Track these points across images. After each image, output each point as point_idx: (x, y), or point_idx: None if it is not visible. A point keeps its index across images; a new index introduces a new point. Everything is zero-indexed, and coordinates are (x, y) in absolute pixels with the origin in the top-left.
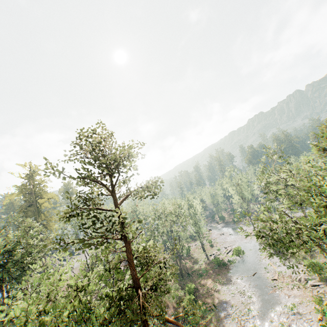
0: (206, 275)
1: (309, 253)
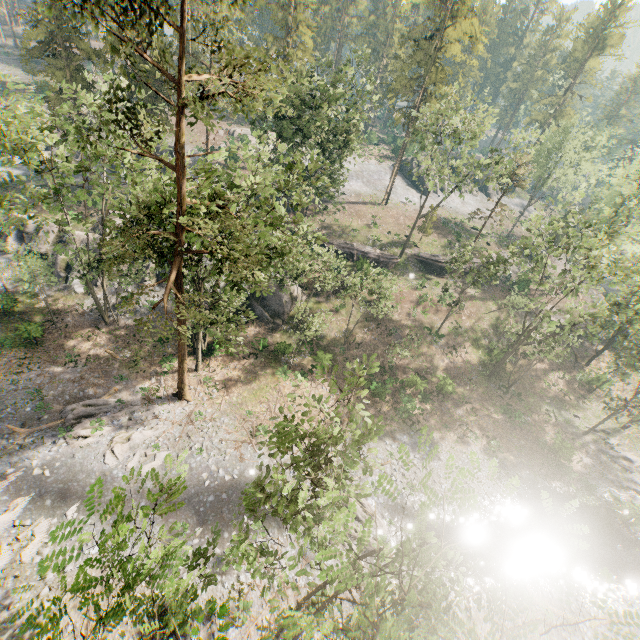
0: (512, 424)
1: None
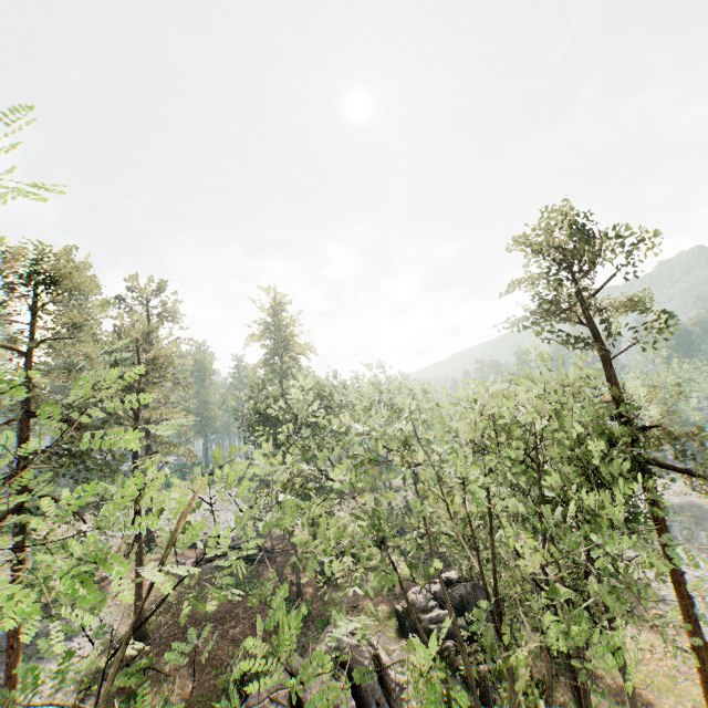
0: None
1: None
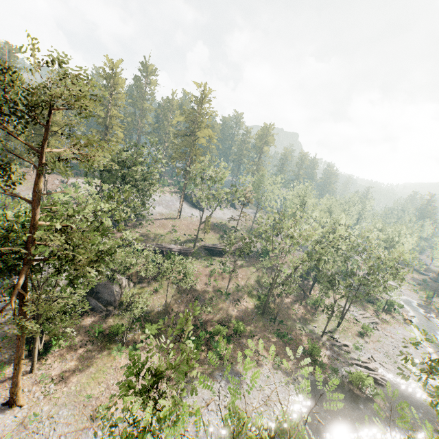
0: (284, 342)
1: None
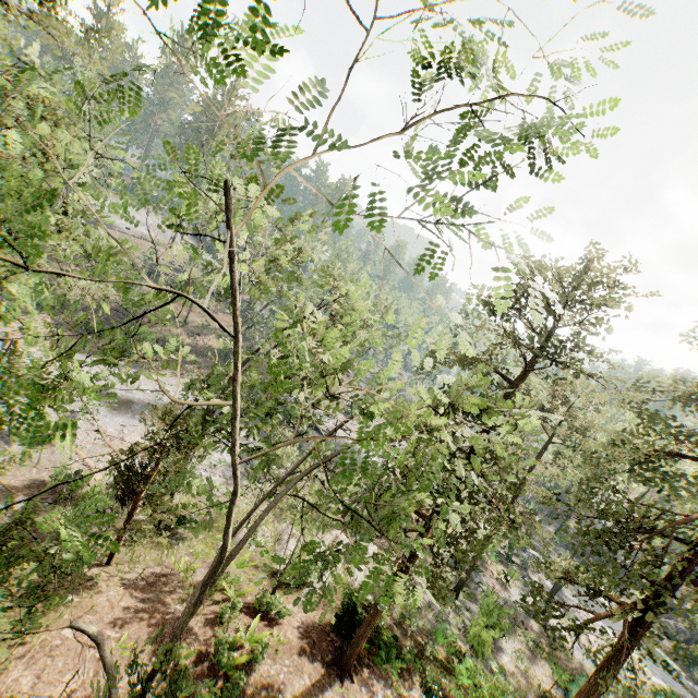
0: None
1: (289, 517)
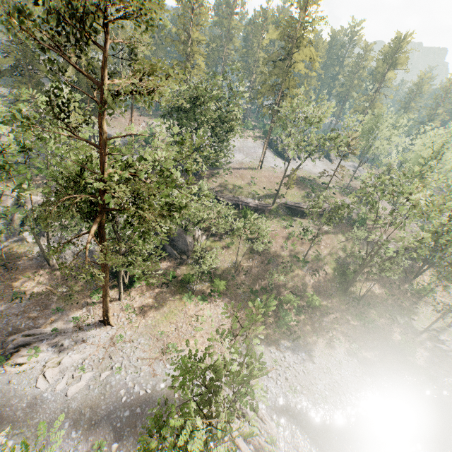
0: (366, 329)
1: None
